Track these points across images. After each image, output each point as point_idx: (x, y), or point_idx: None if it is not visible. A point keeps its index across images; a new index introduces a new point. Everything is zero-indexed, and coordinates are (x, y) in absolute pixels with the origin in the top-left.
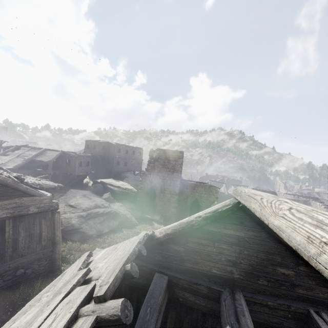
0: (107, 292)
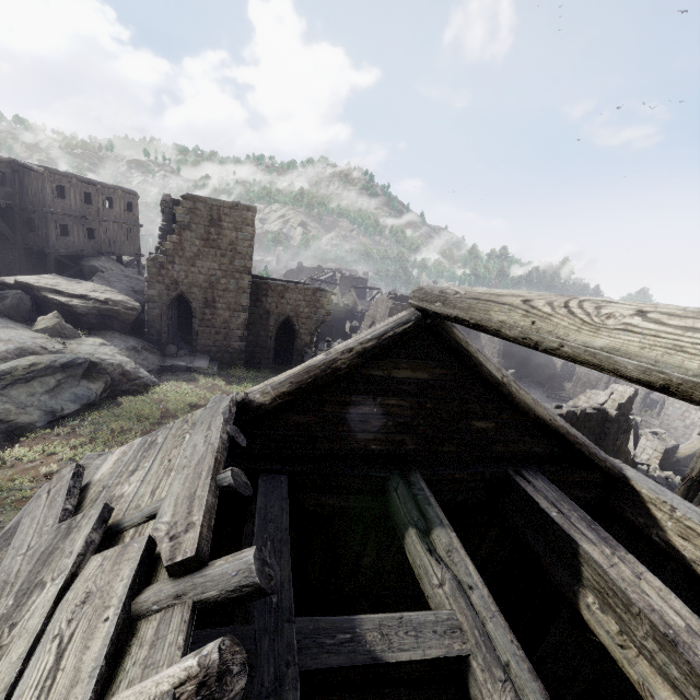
0: (201, 547)
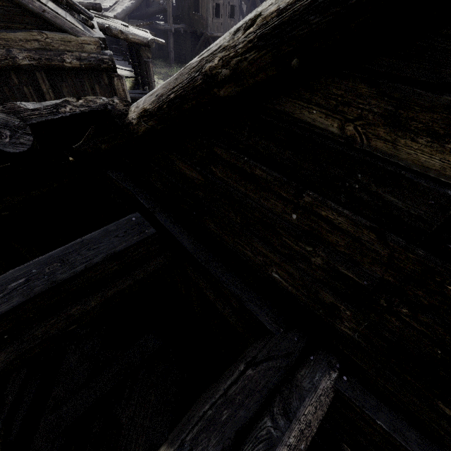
0: None
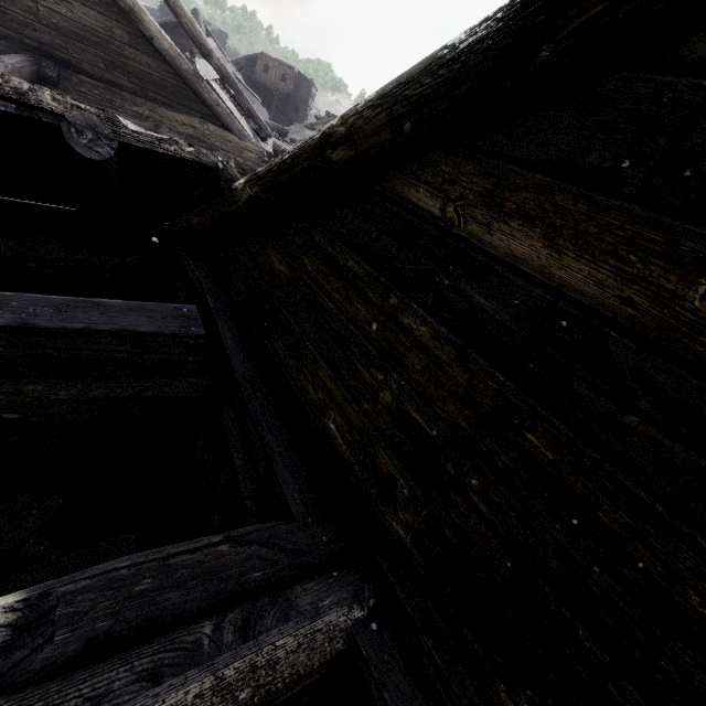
0: None
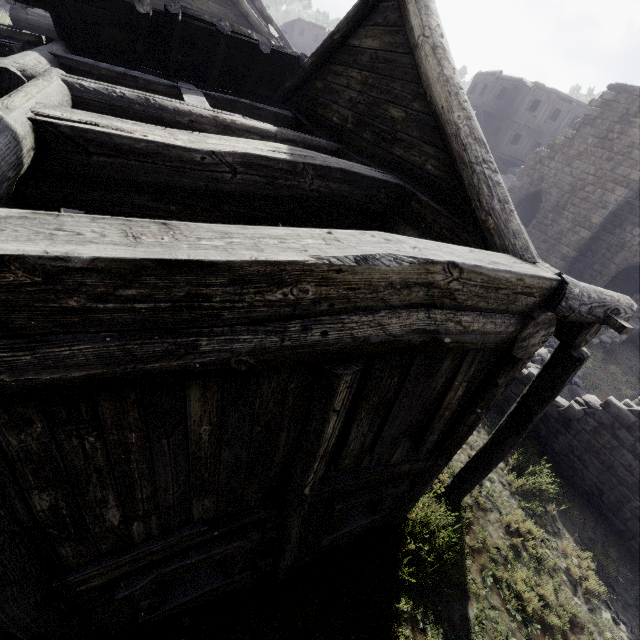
0: (182, 8)
